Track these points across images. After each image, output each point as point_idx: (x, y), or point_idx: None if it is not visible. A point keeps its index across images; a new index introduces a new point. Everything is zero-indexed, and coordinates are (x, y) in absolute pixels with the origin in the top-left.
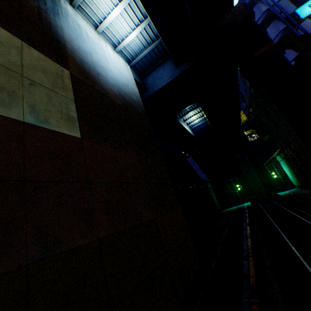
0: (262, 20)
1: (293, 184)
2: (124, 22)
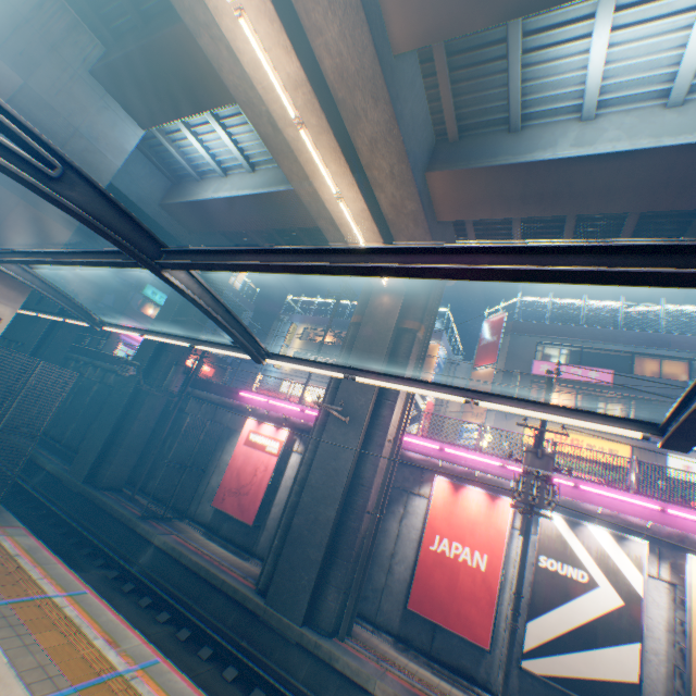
0: None
1: None
2: None
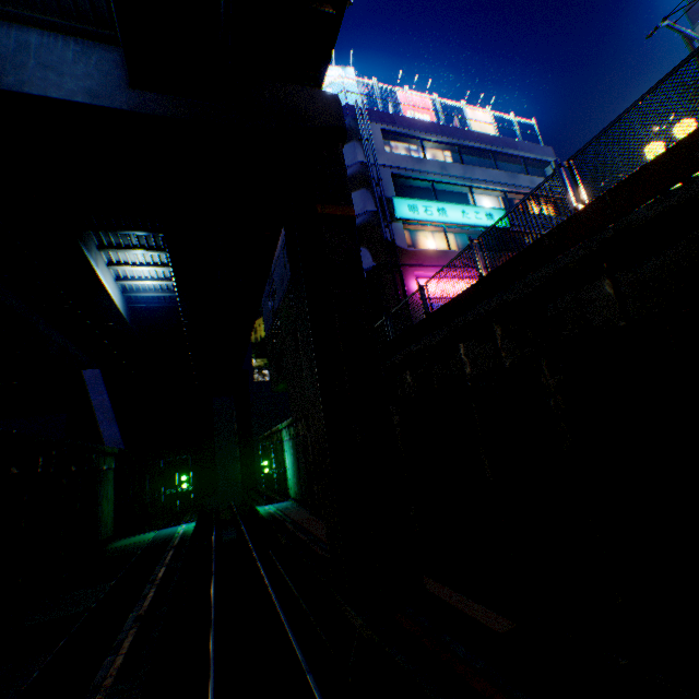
0: (353, 174)
1: (290, 492)
2: None
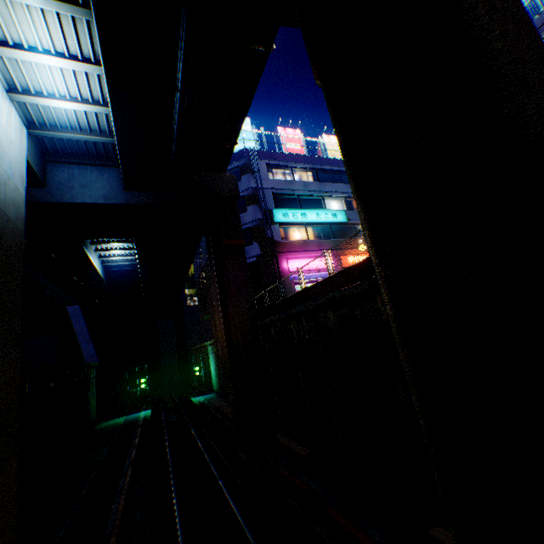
0: (248, 194)
1: (214, 387)
2: (62, 79)
